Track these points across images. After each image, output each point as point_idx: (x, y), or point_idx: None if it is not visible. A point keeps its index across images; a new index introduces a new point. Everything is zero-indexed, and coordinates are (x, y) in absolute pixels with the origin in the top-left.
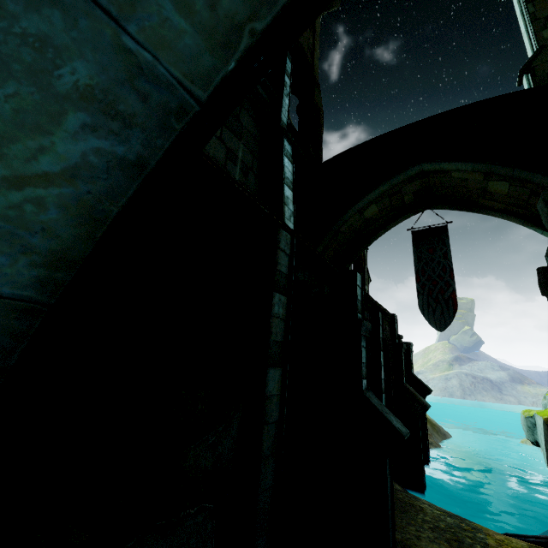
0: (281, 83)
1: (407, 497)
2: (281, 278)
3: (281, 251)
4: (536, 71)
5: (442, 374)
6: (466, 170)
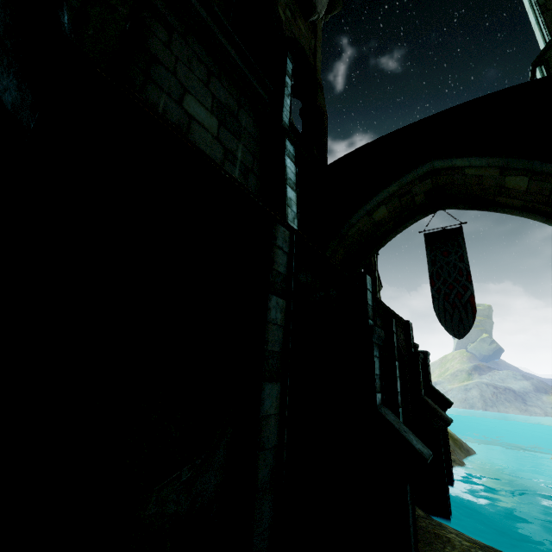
0: (282, 83)
1: (431, 525)
2: (278, 279)
3: (278, 248)
4: (550, 62)
5: (461, 384)
6: (480, 166)
